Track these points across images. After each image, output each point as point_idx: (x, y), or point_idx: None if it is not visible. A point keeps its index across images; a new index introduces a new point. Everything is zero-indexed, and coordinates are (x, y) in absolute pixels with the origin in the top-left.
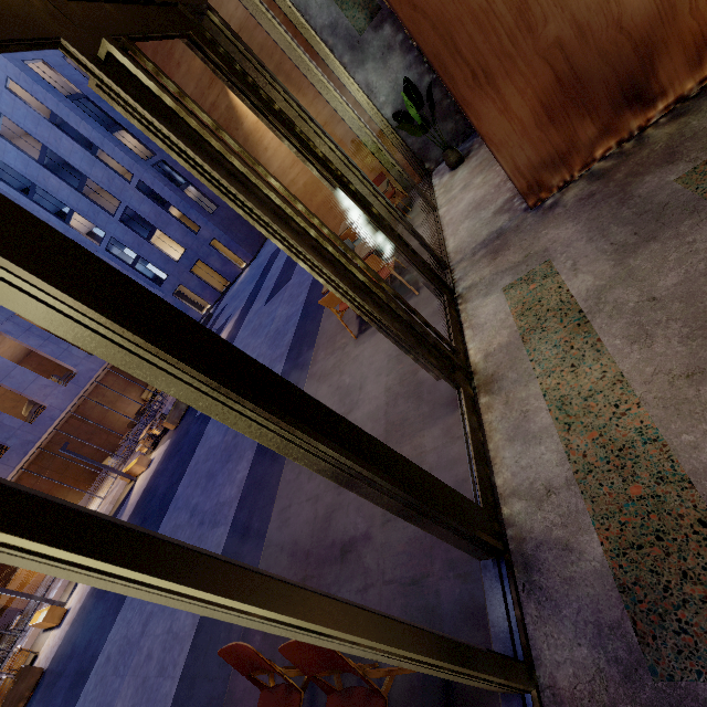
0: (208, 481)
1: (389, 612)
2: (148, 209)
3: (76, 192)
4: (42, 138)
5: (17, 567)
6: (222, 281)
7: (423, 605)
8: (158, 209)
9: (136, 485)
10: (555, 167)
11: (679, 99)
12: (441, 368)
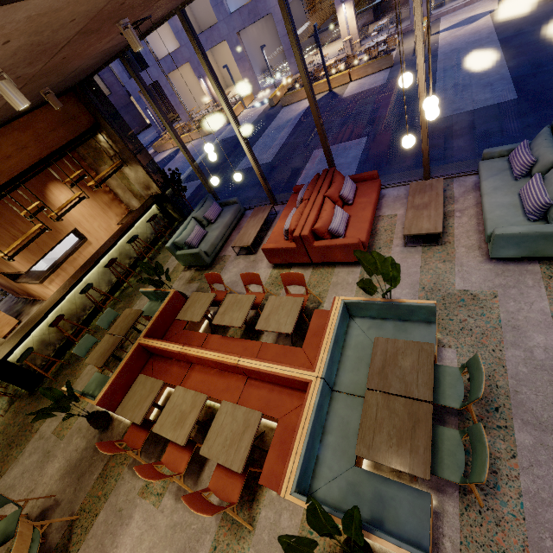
0: None
1: None
2: None
3: None
4: None
5: None
6: None
7: None
8: None
9: None
10: (13, 294)
11: (28, 298)
12: None
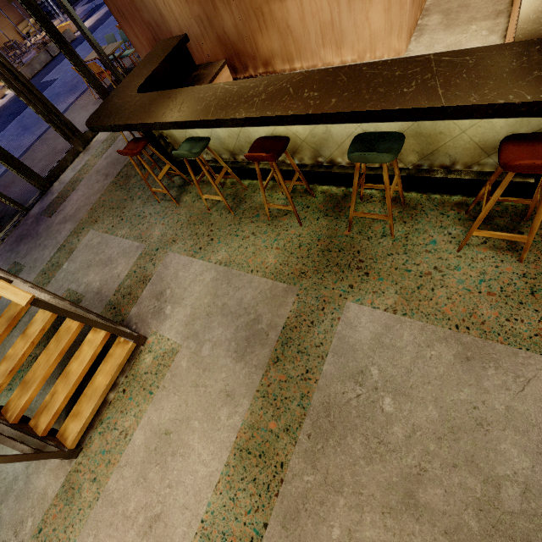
0: (22, 130)
1: (21, 196)
2: None
3: None
4: None
5: None
6: None
7: (27, 197)
8: None
9: None
10: None
11: None
12: (62, 135)
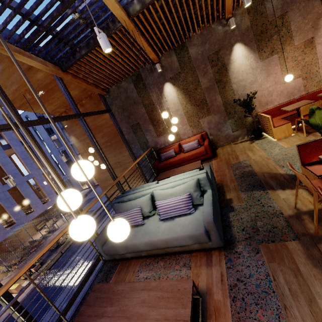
0: None
1: None
2: None
3: (60, 129)
4: None
5: None
6: None
7: None
8: None
9: None
10: None
11: None
12: None
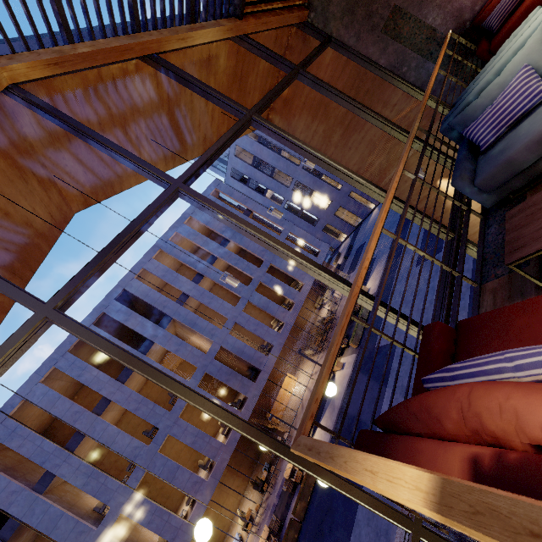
0: None
1: None
2: (309, 180)
3: (269, 178)
4: (254, 152)
5: (271, 398)
6: (354, 216)
7: None
8: (315, 178)
9: (336, 378)
10: None
11: None
12: None
